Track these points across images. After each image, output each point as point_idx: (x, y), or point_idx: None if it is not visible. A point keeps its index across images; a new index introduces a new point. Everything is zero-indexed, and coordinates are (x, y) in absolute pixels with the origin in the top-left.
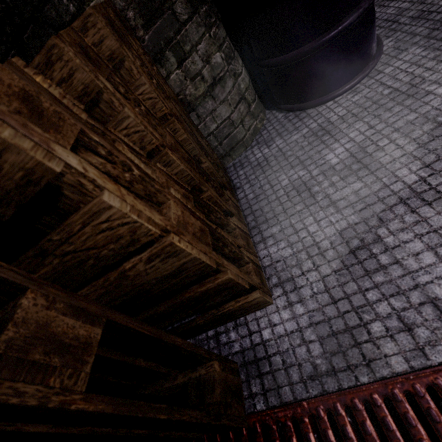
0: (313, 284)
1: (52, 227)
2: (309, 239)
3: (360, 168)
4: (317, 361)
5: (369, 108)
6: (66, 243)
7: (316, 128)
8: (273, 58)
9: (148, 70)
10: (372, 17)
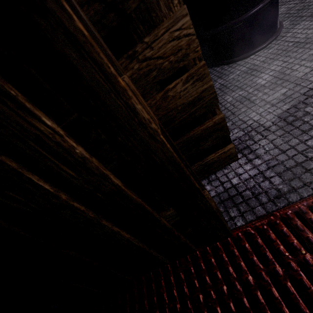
0: (265, 146)
1: (141, 38)
2: (255, 124)
3: (283, 82)
4: (279, 187)
5: (281, 54)
6: (149, 48)
7: (246, 69)
8: (217, 28)
9: None
10: (277, 4)
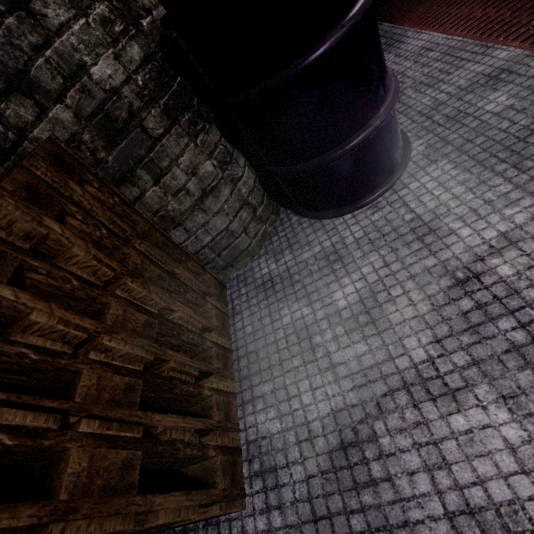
0: (296, 485)
1: None
2: (301, 414)
3: (367, 322)
4: None
5: (387, 236)
6: None
7: (329, 248)
8: (276, 166)
9: (93, 222)
10: (391, 127)
